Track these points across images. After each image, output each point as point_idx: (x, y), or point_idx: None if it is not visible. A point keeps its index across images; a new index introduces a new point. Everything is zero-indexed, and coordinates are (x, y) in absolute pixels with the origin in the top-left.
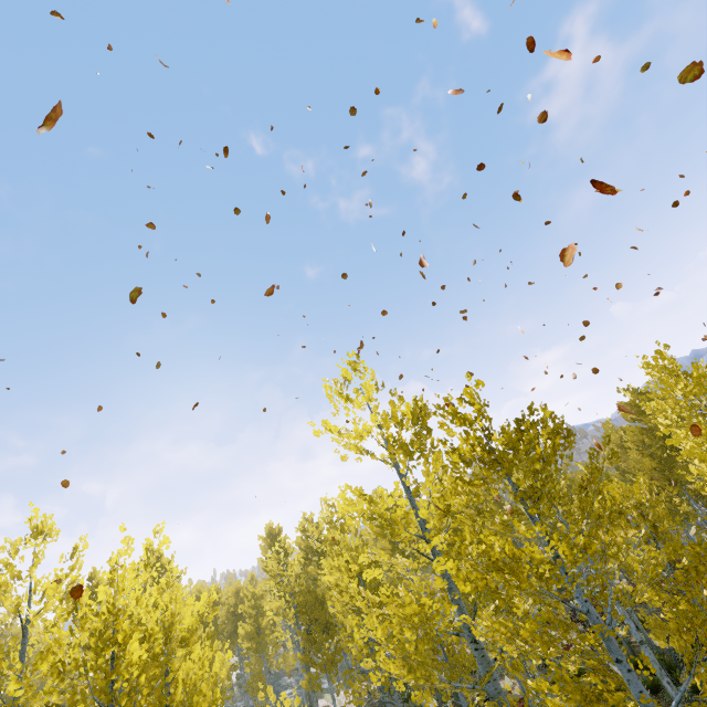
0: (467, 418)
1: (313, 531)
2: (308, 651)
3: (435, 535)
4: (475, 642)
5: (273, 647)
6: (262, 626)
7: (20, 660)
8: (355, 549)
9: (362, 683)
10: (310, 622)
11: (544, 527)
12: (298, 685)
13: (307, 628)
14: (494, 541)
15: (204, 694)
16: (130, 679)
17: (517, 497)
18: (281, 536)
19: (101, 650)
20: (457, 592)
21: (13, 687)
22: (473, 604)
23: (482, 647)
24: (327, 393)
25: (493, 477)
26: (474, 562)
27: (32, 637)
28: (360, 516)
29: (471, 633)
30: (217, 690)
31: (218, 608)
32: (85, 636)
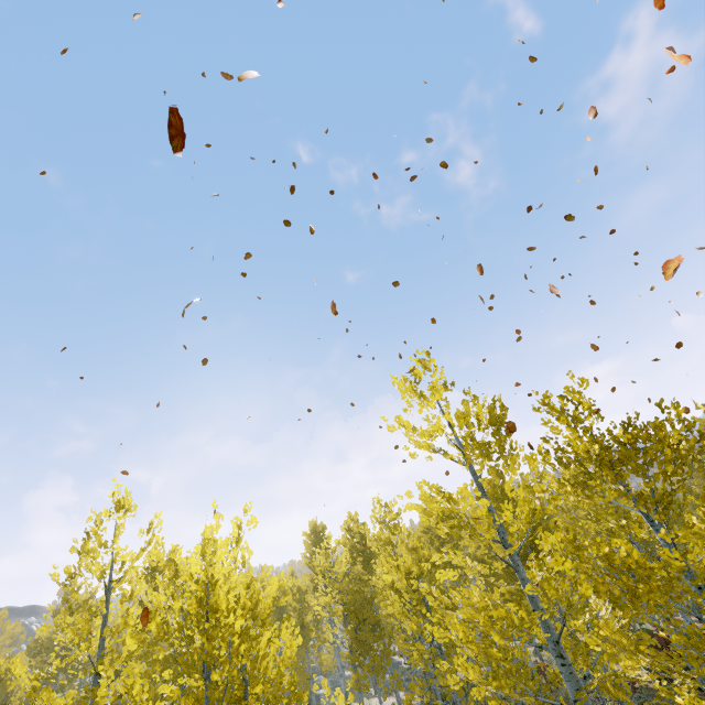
0: (576, 415)
1: (358, 531)
2: (355, 650)
3: (518, 539)
4: (561, 657)
5: (316, 643)
6: (306, 621)
7: (103, 622)
8: (412, 551)
9: (400, 692)
10: (358, 621)
11: (687, 532)
12: (332, 686)
13: (355, 627)
14: (620, 545)
15: (283, 674)
16: (232, 647)
17: (641, 501)
18: (329, 532)
19: (201, 616)
20: (540, 602)
21: (128, 641)
22: (562, 616)
23: (569, 664)
24: (400, 389)
25: (614, 478)
26: (591, 566)
27: (111, 604)
28: (437, 514)
29: (556, 647)
30: (294, 673)
31: (289, 593)
32: (179, 604)
